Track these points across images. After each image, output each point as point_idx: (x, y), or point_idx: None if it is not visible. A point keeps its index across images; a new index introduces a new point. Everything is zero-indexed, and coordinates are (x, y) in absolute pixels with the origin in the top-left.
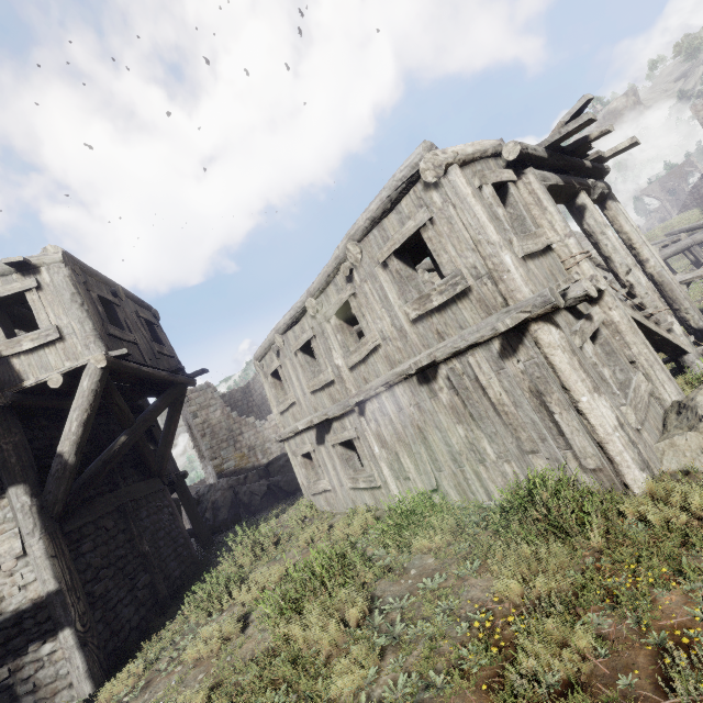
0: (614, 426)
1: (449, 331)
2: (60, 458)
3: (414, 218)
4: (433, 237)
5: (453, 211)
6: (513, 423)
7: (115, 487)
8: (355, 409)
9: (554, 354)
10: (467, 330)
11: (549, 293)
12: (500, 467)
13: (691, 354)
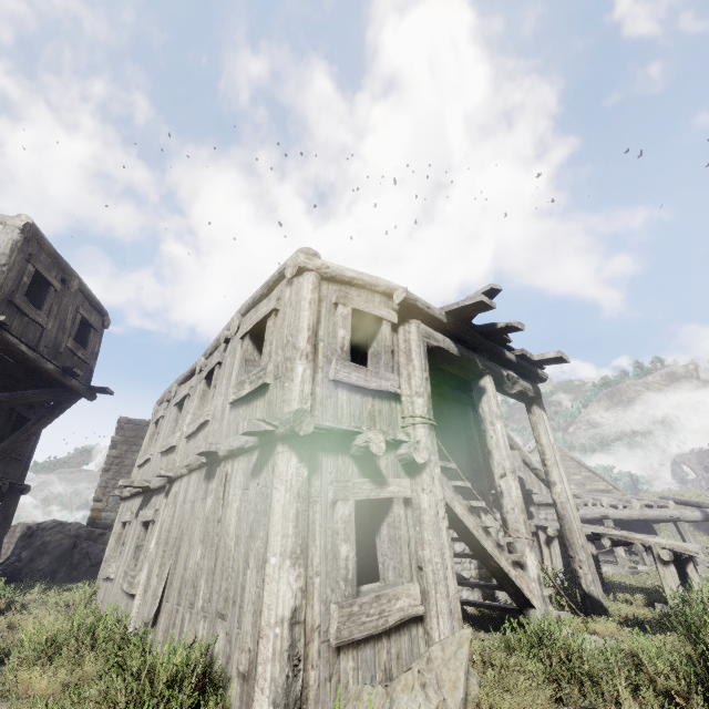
0: (281, 617)
1: None
2: None
3: (268, 305)
4: (270, 327)
5: (289, 308)
6: (225, 563)
7: None
8: (167, 485)
9: (277, 487)
10: None
11: (293, 412)
12: (198, 622)
13: (538, 610)
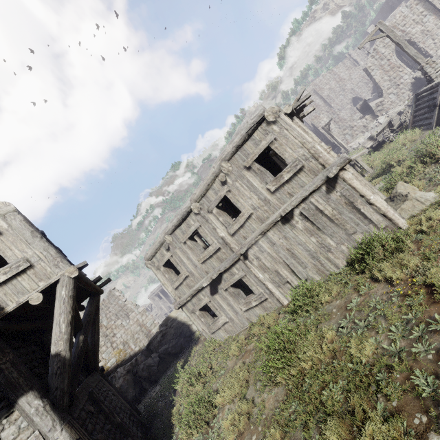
0: (386, 205)
1: (295, 190)
2: (58, 357)
3: (265, 139)
4: (278, 146)
5: (286, 132)
6: (342, 222)
7: (78, 382)
8: (240, 258)
9: (353, 182)
10: (307, 186)
11: (346, 155)
12: (339, 249)
13: None
